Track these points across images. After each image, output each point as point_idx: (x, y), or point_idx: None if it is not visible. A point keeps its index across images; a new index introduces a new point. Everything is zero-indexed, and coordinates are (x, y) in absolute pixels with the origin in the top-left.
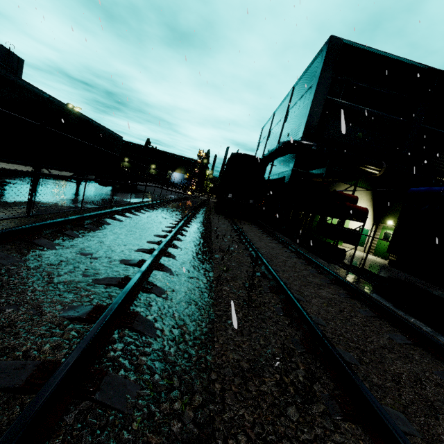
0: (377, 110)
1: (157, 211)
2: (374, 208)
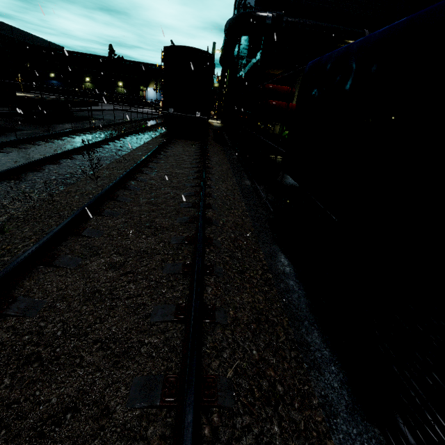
0: None
1: (46, 145)
2: None
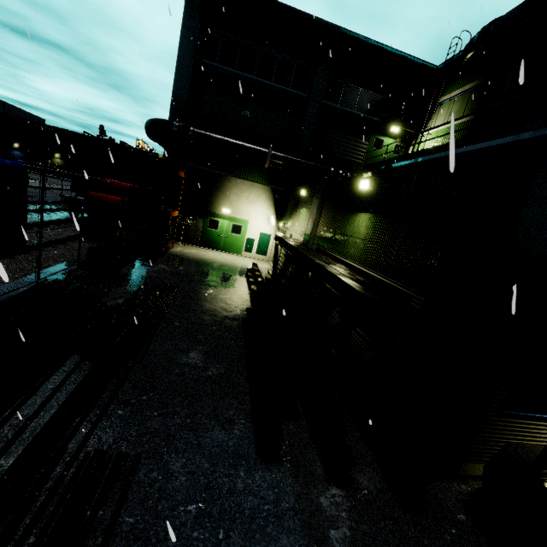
0: (268, 80)
1: None
2: (277, 208)
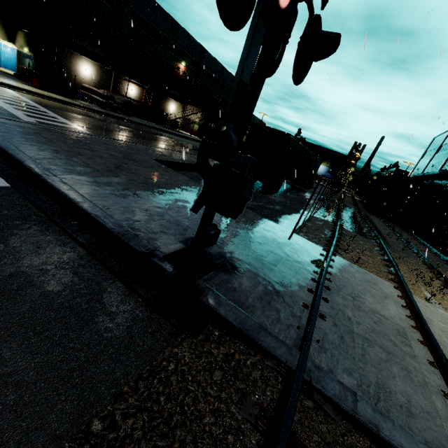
0: None
1: (344, 207)
2: None
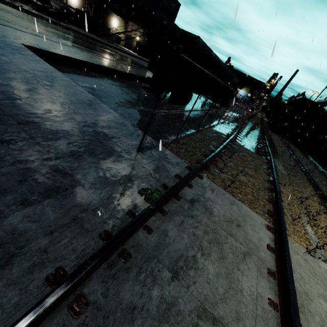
0: None
1: (249, 124)
2: None
